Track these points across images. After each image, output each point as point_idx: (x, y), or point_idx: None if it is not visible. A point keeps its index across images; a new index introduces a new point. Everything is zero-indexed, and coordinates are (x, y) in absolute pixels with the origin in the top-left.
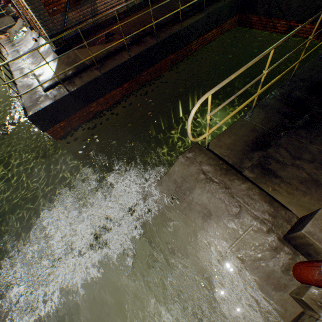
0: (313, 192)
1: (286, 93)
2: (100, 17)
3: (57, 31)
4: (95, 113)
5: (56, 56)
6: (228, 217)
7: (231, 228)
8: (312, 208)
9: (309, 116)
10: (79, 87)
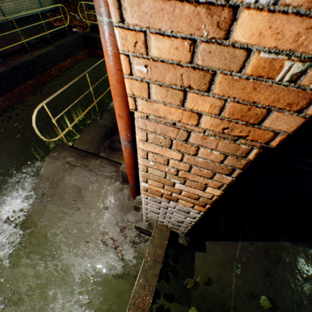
0: None
1: None
2: None
3: None
4: None
5: None
6: (92, 185)
7: (96, 191)
8: None
9: None
10: None
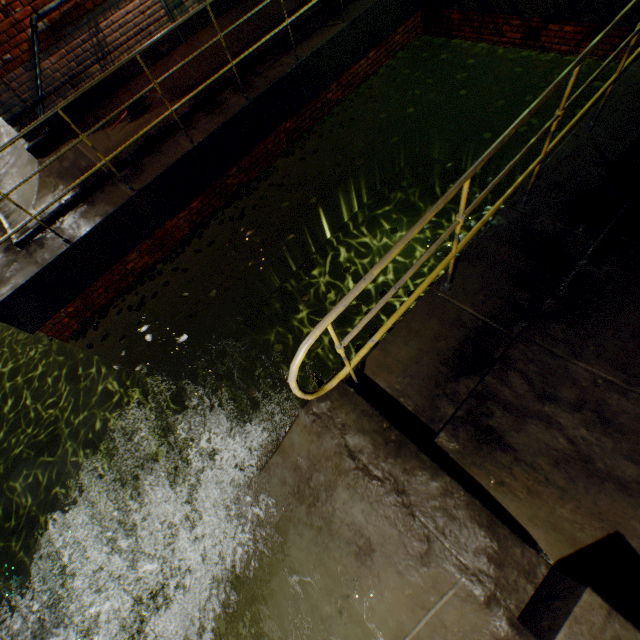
0: (581, 492)
1: (522, 222)
2: (105, 75)
3: (24, 106)
4: (139, 272)
5: (34, 158)
6: (407, 559)
7: (415, 585)
8: (578, 536)
9: (571, 285)
10: (90, 229)
